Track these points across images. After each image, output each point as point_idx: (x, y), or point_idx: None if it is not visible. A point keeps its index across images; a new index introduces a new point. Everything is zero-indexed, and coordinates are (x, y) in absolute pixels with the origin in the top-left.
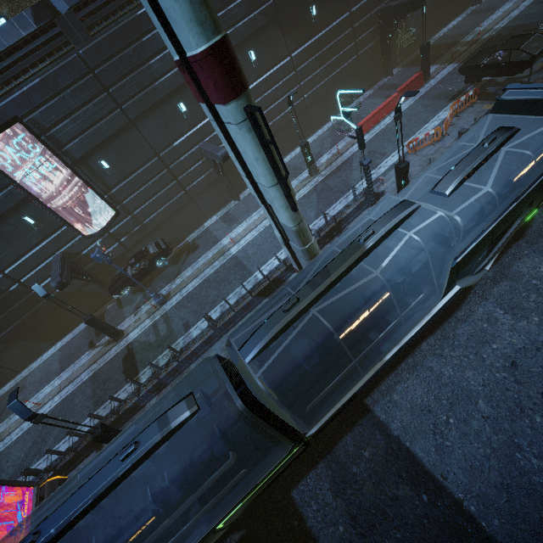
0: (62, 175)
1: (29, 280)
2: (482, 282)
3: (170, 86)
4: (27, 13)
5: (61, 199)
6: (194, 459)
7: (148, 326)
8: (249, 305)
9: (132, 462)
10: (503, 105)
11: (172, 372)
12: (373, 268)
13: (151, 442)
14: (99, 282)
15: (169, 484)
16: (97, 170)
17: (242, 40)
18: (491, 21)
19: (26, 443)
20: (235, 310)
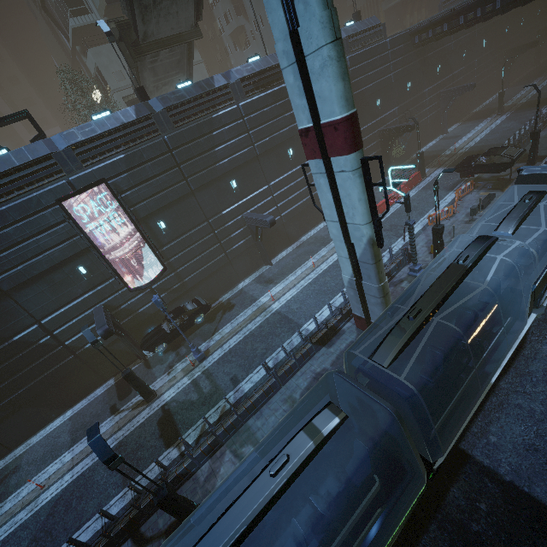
0: (124, 230)
1: (62, 332)
2: (535, 324)
3: (228, 168)
4: (131, 109)
5: (116, 253)
6: (330, 489)
7: (186, 384)
8: (308, 353)
9: (287, 477)
10: (524, 178)
11: (230, 427)
12: (455, 297)
13: (305, 451)
14: (130, 340)
15: (321, 511)
16: (155, 229)
17: (284, 141)
18: (461, 143)
19: (21, 541)
20: (295, 358)
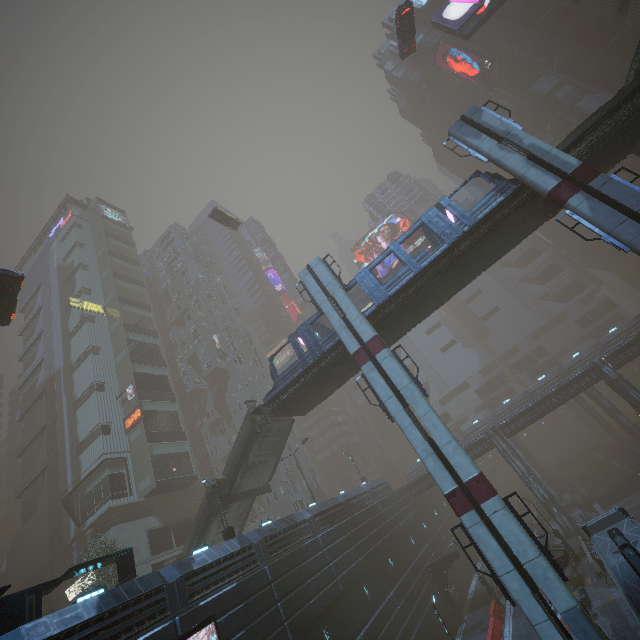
0: None
1: None
2: None
3: (319, 607)
4: (234, 540)
5: None
6: None
7: None
8: None
9: None
10: (593, 528)
11: None
12: None
13: None
14: None
15: None
16: None
17: (359, 574)
18: None
19: None
20: None
